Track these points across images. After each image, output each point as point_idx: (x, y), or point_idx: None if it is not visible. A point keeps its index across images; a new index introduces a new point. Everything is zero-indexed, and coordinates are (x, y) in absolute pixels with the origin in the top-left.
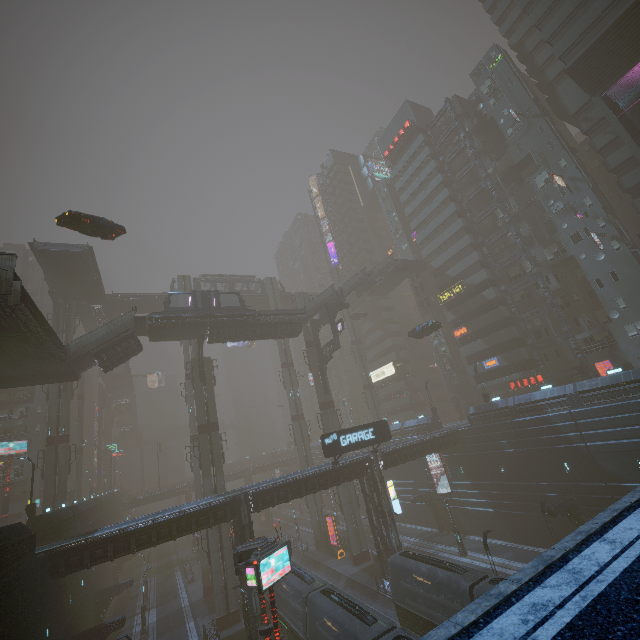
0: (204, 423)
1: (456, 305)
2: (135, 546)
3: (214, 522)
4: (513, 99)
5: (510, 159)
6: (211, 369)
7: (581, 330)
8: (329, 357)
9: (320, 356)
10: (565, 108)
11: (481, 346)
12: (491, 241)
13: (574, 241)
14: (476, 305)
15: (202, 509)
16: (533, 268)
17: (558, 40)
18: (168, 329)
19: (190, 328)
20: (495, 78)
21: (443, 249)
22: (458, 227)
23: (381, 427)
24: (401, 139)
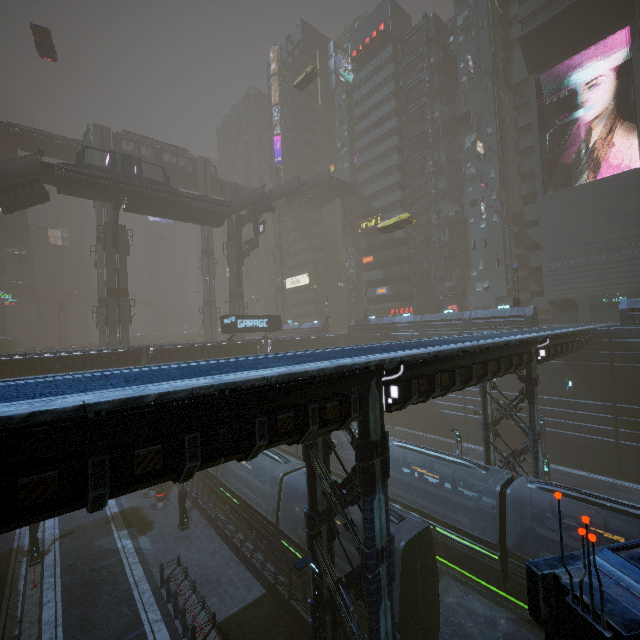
0: (114, 287)
1: (371, 235)
2: (41, 370)
3: (116, 365)
4: (478, 45)
5: (455, 109)
6: (126, 238)
7: (451, 279)
8: (247, 254)
9: (239, 251)
10: (512, 75)
11: (379, 275)
12: (415, 185)
13: (472, 205)
14: (386, 240)
15: (106, 353)
16: (436, 220)
17: (527, 0)
18: (80, 185)
19: (106, 190)
20: (472, 12)
21: (376, 179)
22: (394, 162)
23: (275, 320)
24: (372, 43)
